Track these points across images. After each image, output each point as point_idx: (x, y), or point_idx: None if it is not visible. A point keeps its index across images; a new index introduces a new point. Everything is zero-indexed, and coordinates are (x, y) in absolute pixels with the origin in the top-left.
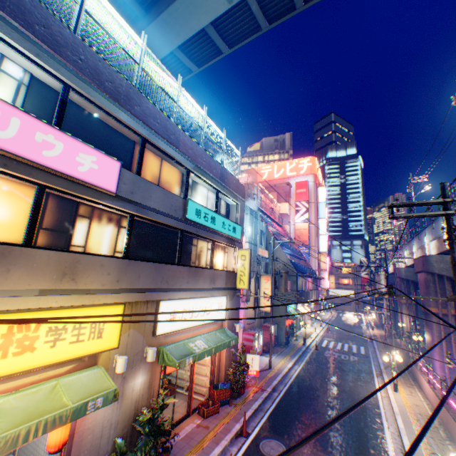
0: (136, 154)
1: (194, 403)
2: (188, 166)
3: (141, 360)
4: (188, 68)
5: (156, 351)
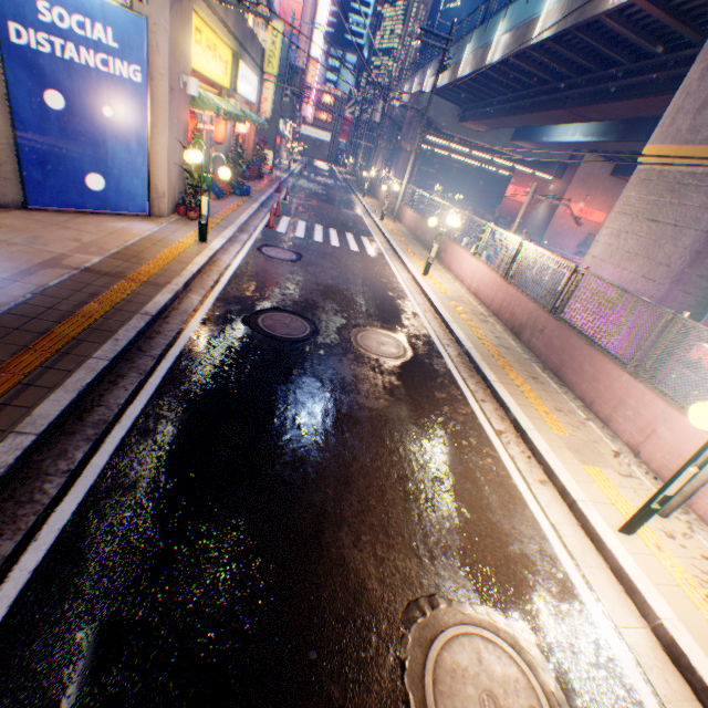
0: None
1: None
2: None
3: None
4: None
5: None
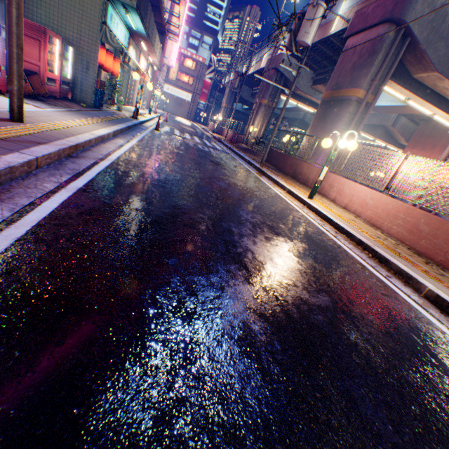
0: None
1: None
2: None
3: None
4: None
5: None
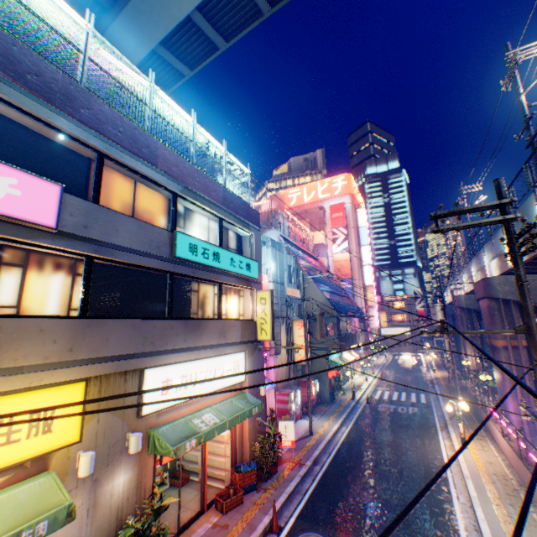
0: (93, 176)
1: (211, 494)
2: (173, 188)
3: (122, 453)
4: (178, 71)
5: (145, 437)
